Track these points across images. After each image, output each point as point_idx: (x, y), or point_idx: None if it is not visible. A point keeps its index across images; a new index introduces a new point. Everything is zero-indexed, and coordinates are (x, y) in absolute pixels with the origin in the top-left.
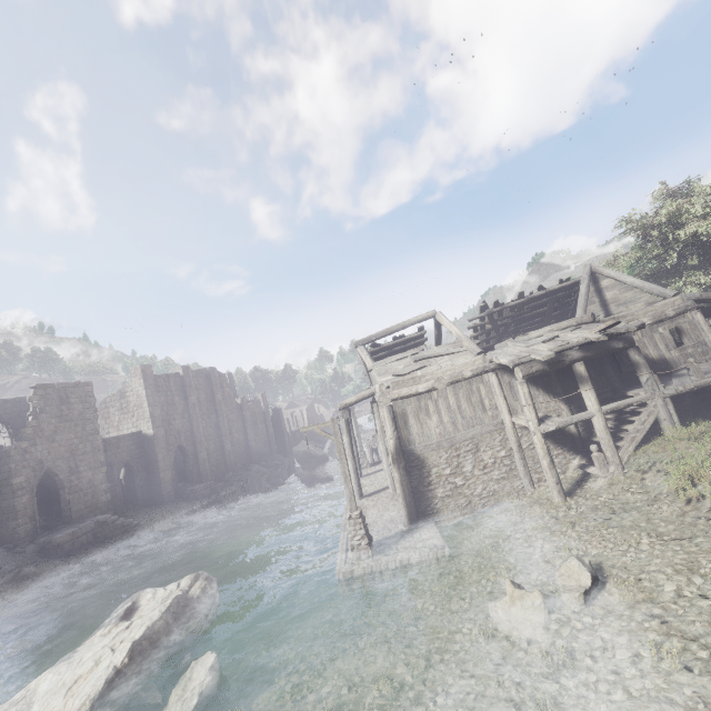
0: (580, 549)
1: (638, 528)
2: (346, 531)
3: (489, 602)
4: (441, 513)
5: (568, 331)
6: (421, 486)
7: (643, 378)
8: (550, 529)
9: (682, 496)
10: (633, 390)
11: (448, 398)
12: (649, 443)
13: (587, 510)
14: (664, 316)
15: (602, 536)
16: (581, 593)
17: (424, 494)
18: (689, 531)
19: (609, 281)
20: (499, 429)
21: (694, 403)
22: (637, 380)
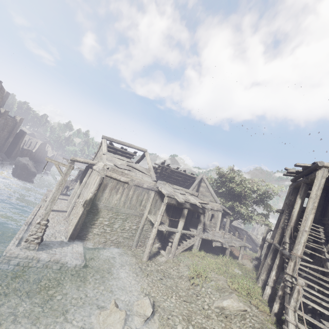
0: (147, 290)
1: (172, 289)
2: (26, 226)
3: (97, 310)
4: (89, 241)
5: (189, 195)
6: (89, 223)
7: (199, 227)
8: (137, 273)
9: (192, 281)
10: (192, 229)
11: (130, 190)
12: (186, 251)
13: (154, 270)
14: (214, 208)
15: (158, 287)
16: (145, 320)
17: (87, 228)
18: (190, 299)
19: (204, 185)
20: (140, 216)
21: (202, 242)
22: (194, 225)
